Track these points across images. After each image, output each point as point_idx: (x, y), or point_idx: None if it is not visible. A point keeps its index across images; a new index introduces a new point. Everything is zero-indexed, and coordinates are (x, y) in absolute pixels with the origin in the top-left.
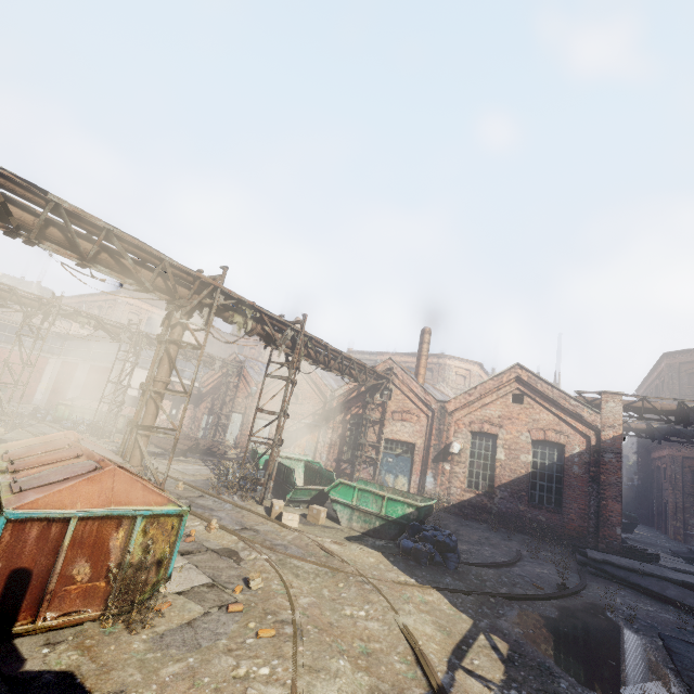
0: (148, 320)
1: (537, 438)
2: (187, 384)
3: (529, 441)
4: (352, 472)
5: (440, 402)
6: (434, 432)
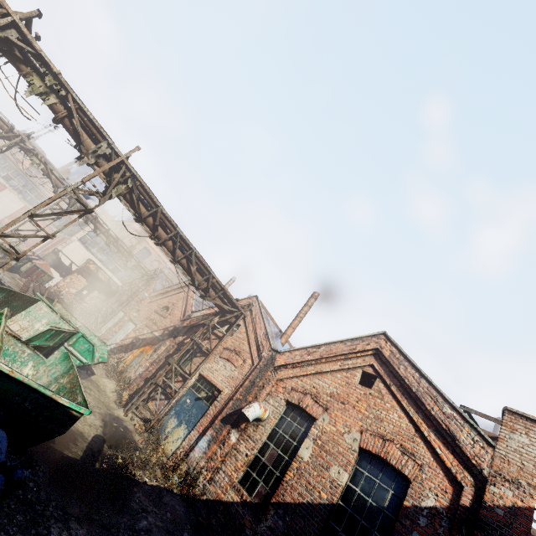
0: (144, 249)
1: (368, 447)
2: (110, 276)
3: (355, 448)
4: (148, 398)
5: (273, 351)
6: (246, 383)
